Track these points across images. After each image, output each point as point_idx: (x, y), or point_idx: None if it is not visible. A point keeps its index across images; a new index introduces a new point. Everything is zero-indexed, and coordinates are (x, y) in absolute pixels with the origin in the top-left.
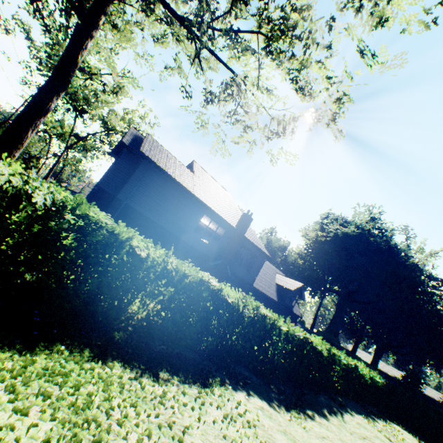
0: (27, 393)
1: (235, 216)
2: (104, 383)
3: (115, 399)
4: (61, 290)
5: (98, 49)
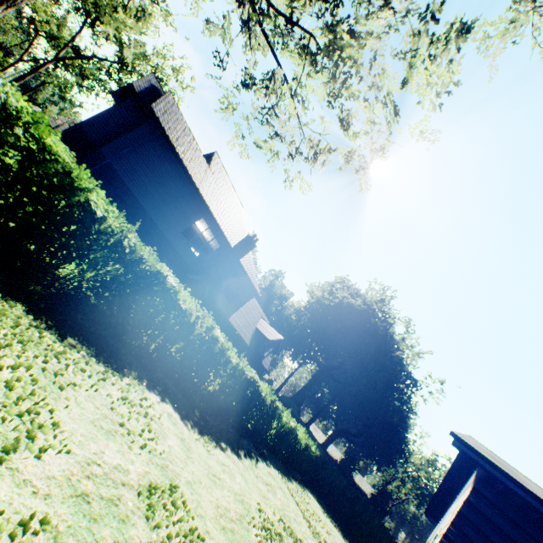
0: None
1: (239, 236)
2: None
3: (4, 330)
4: None
5: None
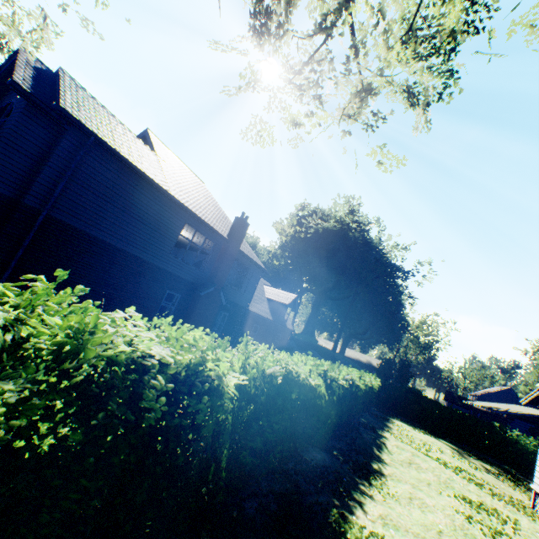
0: None
1: (222, 220)
2: None
3: None
4: None
5: None
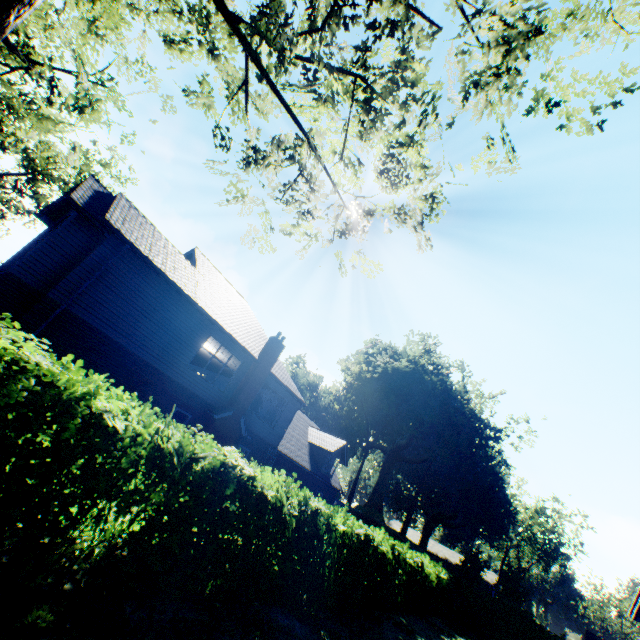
0: None
1: (258, 340)
2: None
3: None
4: None
5: (47, 24)
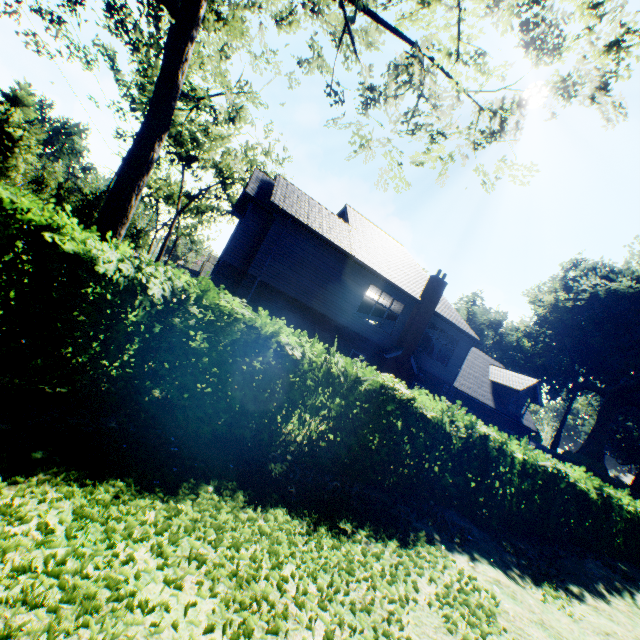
0: (177, 556)
1: (417, 281)
2: (269, 541)
3: (286, 566)
4: (198, 409)
5: (201, 61)
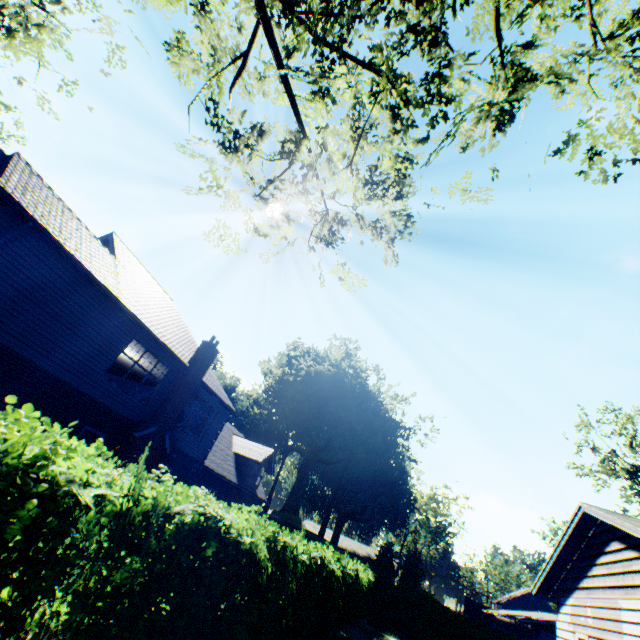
0: None
1: (186, 343)
2: None
3: None
4: None
5: None
